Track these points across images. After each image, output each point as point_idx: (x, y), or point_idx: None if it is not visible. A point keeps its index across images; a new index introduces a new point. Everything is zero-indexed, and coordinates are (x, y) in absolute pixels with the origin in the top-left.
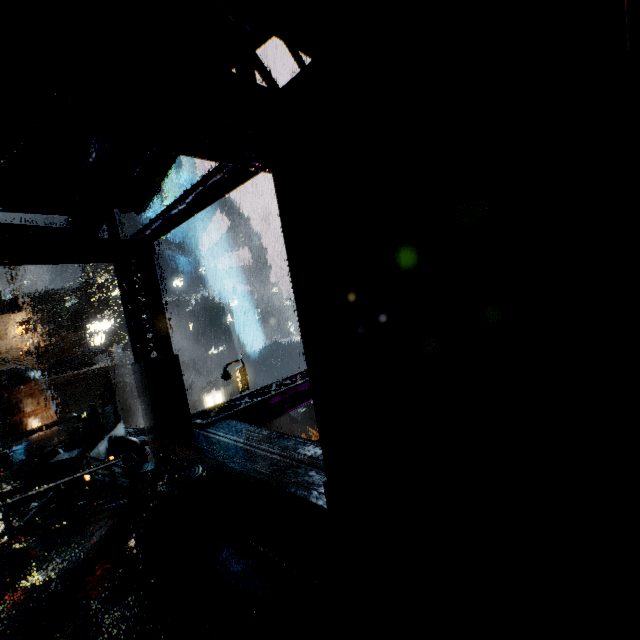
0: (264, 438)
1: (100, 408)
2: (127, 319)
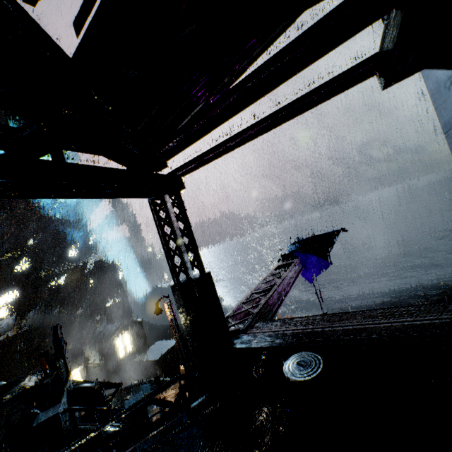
0: (325, 320)
1: (57, 362)
2: (164, 246)
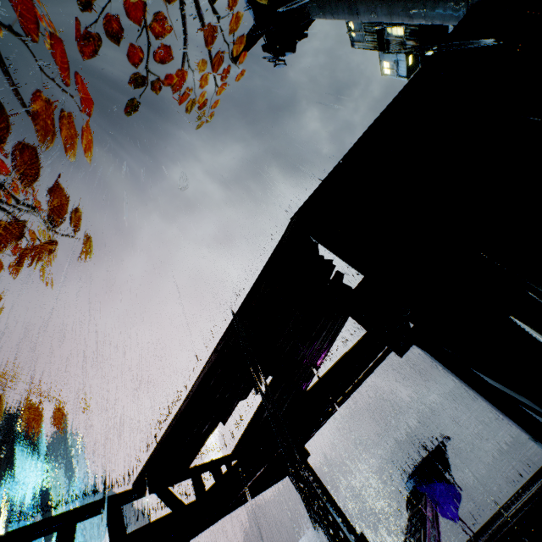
0: (477, 536)
1: None
2: (316, 518)
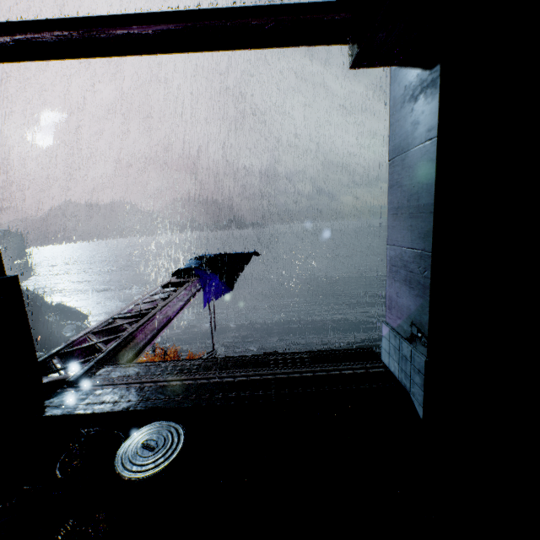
0: (206, 367)
1: None
2: None
